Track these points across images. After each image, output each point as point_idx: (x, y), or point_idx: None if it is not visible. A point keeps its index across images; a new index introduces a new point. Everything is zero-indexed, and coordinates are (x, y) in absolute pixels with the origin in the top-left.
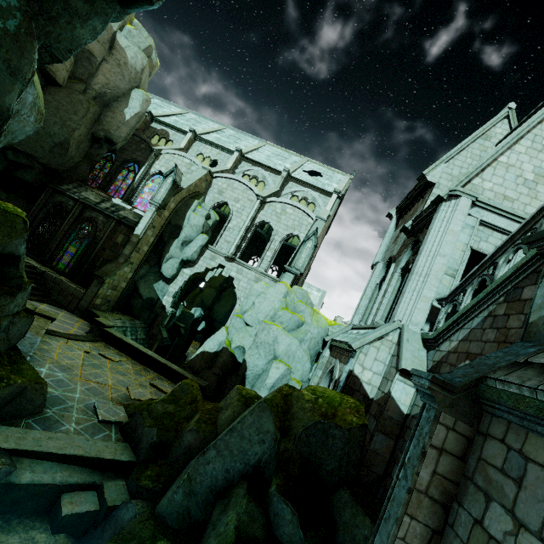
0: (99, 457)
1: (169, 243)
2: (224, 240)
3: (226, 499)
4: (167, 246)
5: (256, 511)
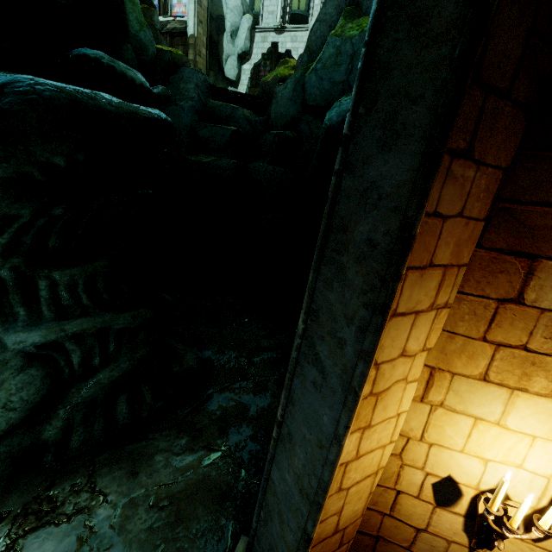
0: (250, 95)
1: (220, 41)
2: (268, 14)
3: (333, 30)
4: (219, 46)
5: (353, 10)
